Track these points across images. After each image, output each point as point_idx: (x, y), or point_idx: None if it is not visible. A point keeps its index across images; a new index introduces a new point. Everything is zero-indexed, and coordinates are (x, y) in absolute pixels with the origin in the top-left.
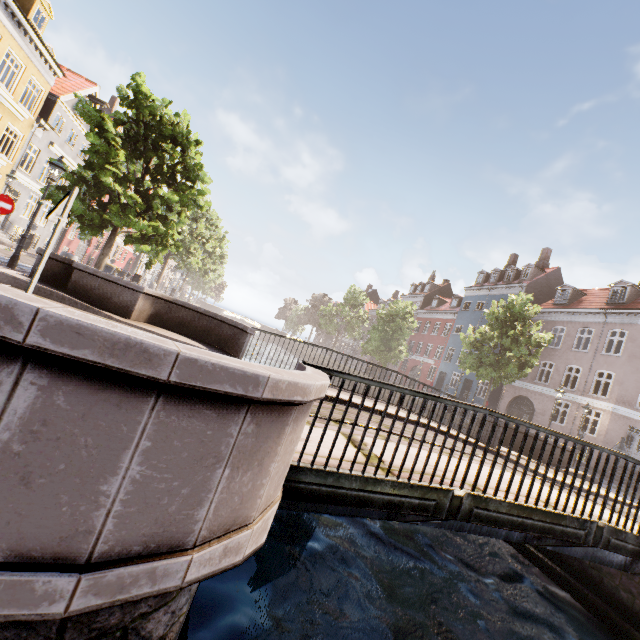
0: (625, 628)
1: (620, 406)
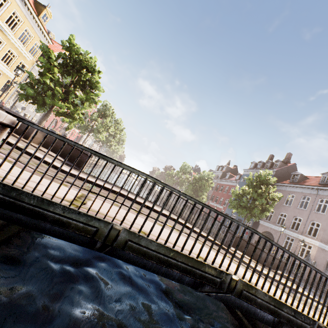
0: None
1: (323, 243)
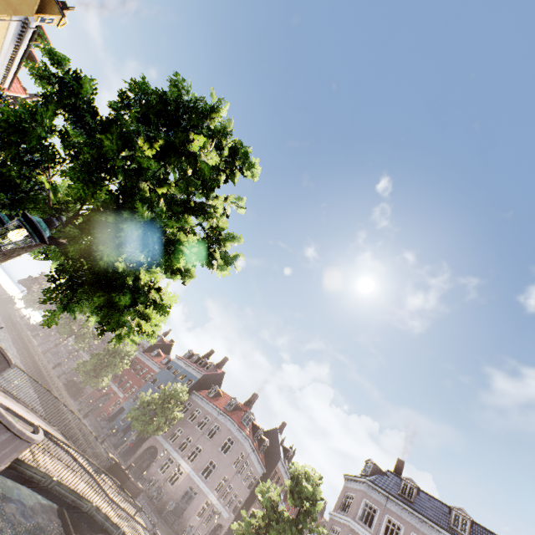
0: None
1: (193, 471)
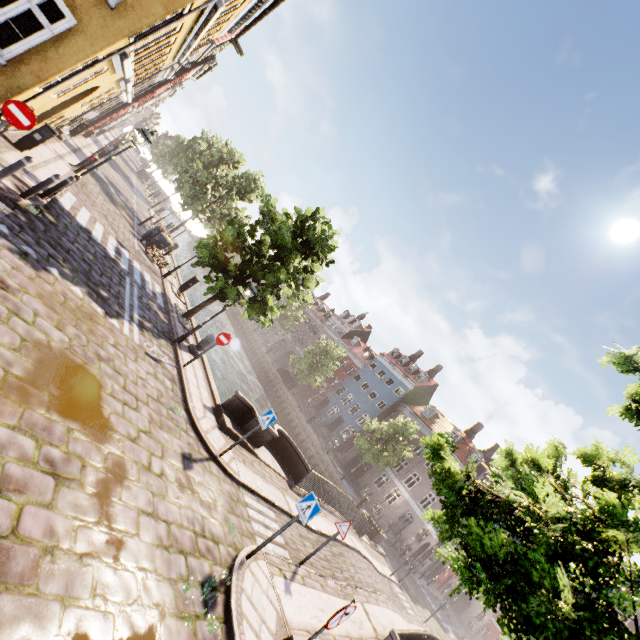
0: None
1: (412, 498)
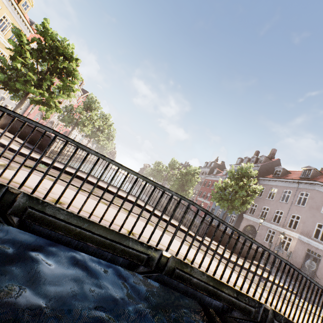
0: None
1: (302, 235)
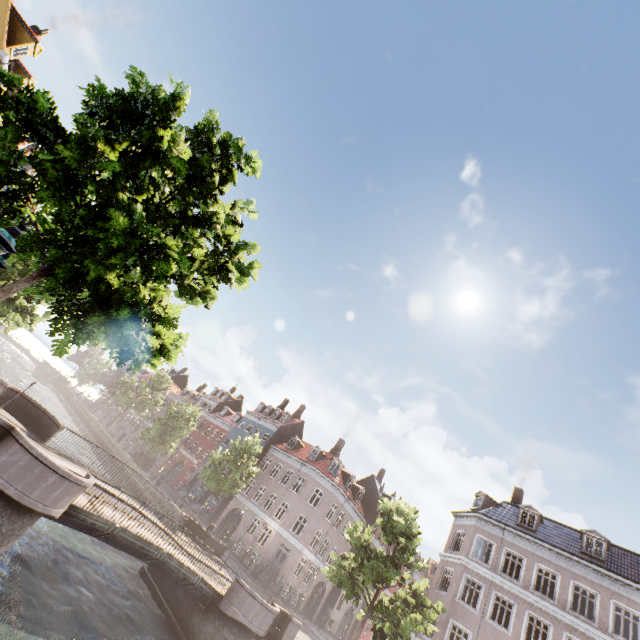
0: (176, 627)
1: (283, 528)
